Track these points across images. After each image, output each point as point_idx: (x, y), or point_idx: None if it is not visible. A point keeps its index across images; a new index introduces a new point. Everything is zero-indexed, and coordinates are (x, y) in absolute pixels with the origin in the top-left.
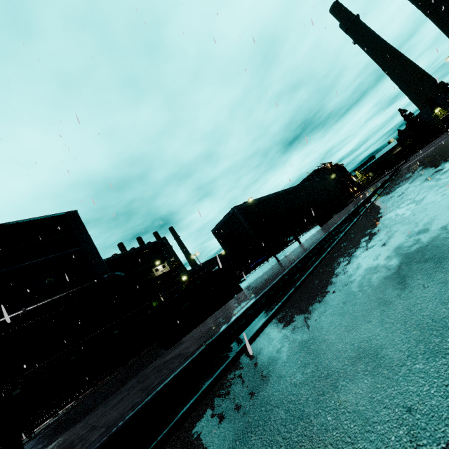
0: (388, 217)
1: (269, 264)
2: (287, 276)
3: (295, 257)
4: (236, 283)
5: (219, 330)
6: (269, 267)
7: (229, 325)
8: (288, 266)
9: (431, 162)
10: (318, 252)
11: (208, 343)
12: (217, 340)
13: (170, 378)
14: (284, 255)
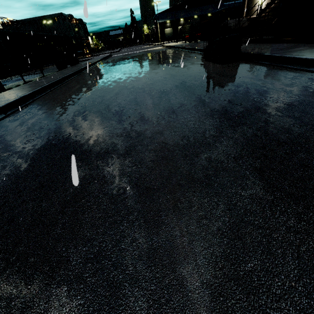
0: (83, 80)
1: (13, 81)
2: (45, 87)
3: (46, 82)
4: (1, 85)
5: (23, 95)
6: (15, 83)
7: (27, 95)
8: (45, 84)
9: (112, 64)
10: (57, 83)
11: (21, 97)
12: (24, 97)
13: (13, 101)
14: (27, 78)
